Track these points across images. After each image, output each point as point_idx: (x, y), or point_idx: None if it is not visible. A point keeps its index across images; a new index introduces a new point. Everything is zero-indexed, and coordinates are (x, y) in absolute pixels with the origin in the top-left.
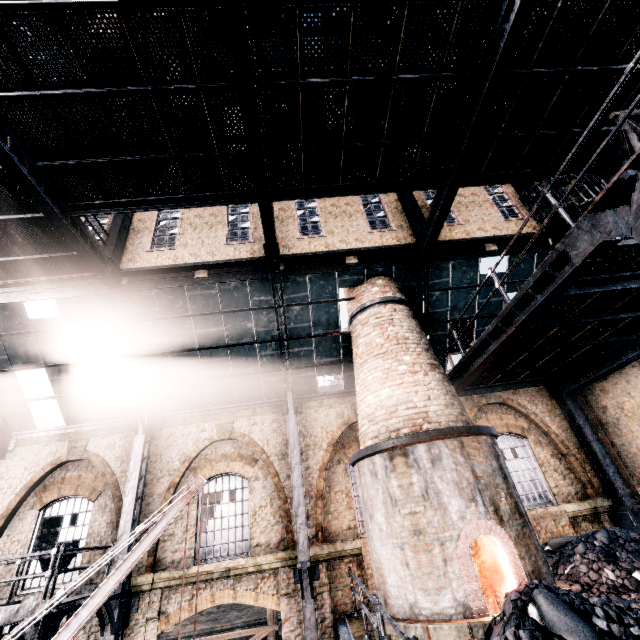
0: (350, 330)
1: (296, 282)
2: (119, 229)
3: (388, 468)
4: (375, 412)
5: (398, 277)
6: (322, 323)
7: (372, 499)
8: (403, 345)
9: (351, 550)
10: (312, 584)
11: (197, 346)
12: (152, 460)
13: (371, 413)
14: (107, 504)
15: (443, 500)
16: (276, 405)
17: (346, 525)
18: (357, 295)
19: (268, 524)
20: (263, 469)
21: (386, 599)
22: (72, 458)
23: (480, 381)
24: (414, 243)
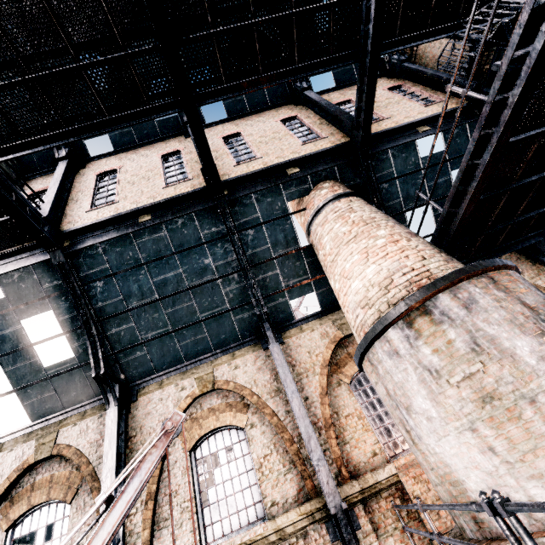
0: (310, 244)
1: (243, 205)
2: (54, 195)
3: (410, 337)
4: (367, 294)
5: (343, 178)
6: (280, 242)
7: (402, 385)
8: (372, 223)
9: (386, 480)
10: (355, 533)
11: (157, 297)
12: (131, 435)
13: (362, 298)
14: (86, 502)
15: (504, 346)
16: (255, 343)
17: (370, 452)
18: (307, 204)
19: (279, 475)
20: (257, 413)
21: (475, 516)
22: (40, 457)
23: (460, 254)
24: (349, 141)
